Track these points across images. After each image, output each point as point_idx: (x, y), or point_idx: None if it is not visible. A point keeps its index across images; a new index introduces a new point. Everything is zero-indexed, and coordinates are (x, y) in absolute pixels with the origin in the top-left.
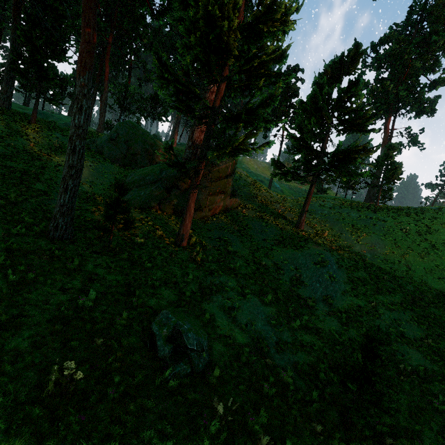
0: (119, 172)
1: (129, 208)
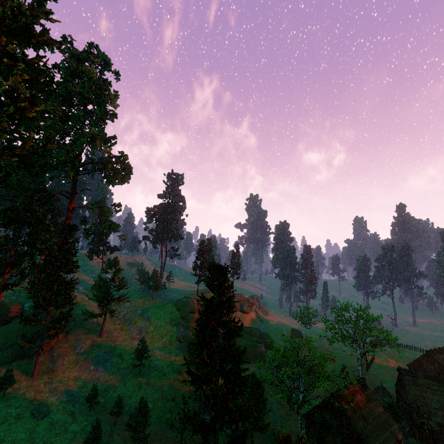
0: None
1: (13, 376)
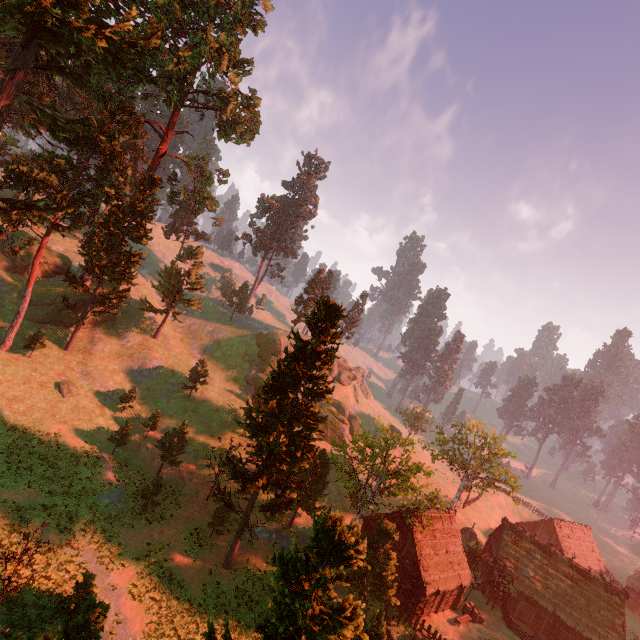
0: (14, 283)
1: (44, 339)
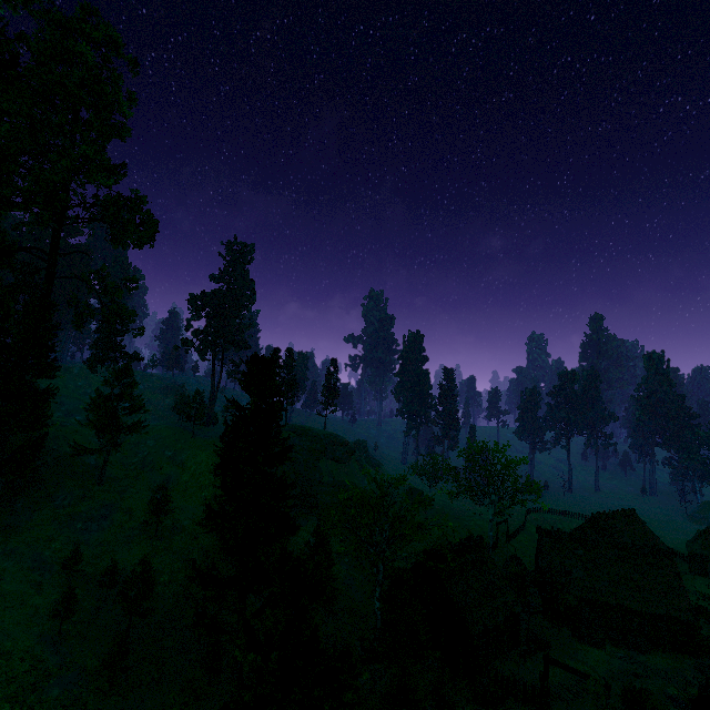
0: None
1: None
